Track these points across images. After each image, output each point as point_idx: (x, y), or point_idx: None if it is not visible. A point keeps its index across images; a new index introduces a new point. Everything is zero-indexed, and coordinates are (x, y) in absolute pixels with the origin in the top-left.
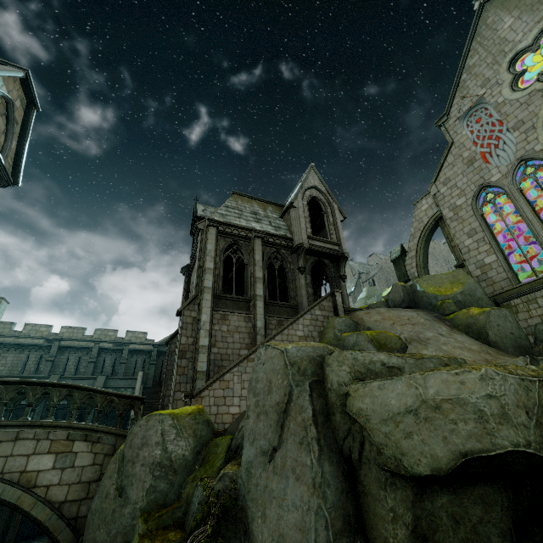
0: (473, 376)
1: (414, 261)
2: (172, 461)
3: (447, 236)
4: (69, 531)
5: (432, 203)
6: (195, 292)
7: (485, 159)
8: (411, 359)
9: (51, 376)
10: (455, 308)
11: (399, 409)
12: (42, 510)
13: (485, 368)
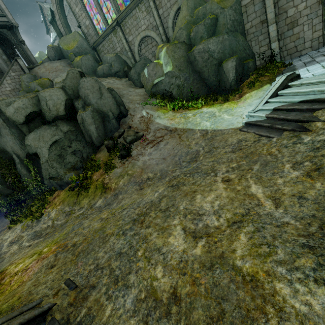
0: (20, 101)
1: (60, 23)
2: None
3: (68, 4)
4: None
5: None
6: None
7: None
8: (22, 97)
9: None
10: (74, 57)
11: (13, 112)
12: None
13: (22, 99)
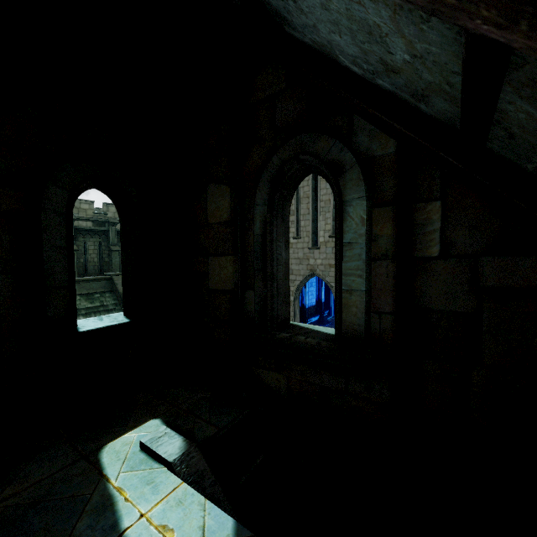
0: None
1: None
2: None
3: None
4: None
5: None
6: None
7: None
8: None
9: None
10: None
11: None
12: None
13: None
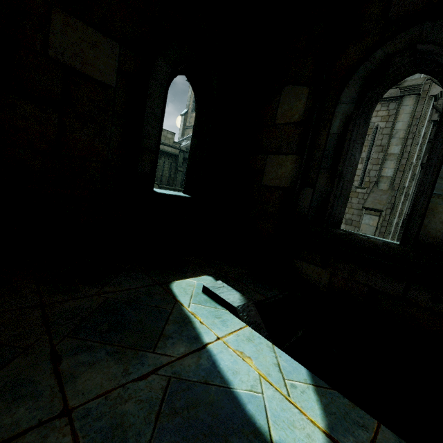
0: None
1: None
2: None
3: None
4: None
5: None
6: (389, 187)
7: None
8: None
9: None
10: None
11: None
12: None
13: None
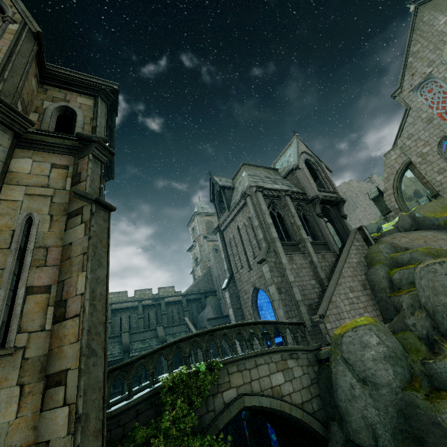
0: None
1: (392, 197)
2: (395, 353)
3: (418, 175)
4: (316, 422)
5: (400, 153)
6: (266, 243)
7: (443, 118)
8: None
9: (122, 334)
10: None
11: None
12: (296, 411)
13: None
